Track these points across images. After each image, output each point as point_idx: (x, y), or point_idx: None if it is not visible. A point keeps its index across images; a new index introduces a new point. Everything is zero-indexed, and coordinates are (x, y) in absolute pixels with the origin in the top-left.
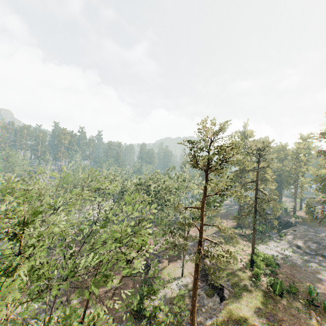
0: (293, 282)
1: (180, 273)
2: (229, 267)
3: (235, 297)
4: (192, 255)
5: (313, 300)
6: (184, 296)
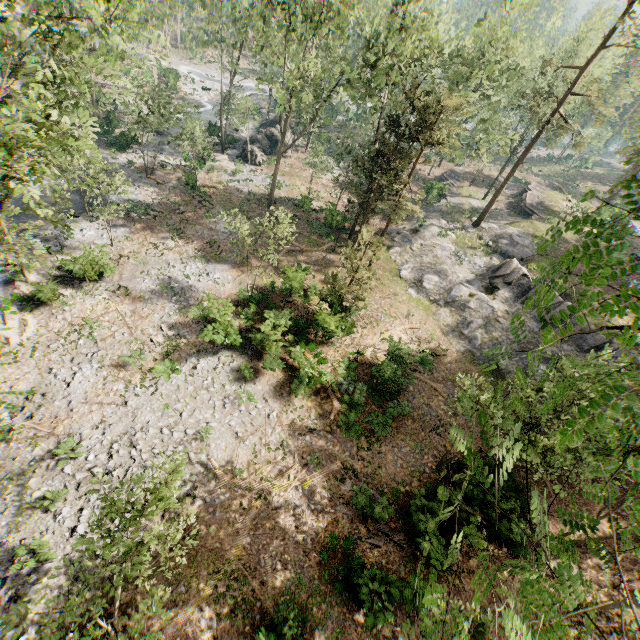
0: (632, 245)
1: (482, 197)
2: (555, 207)
3: (543, 221)
4: (506, 190)
5: (639, 257)
6: (479, 210)
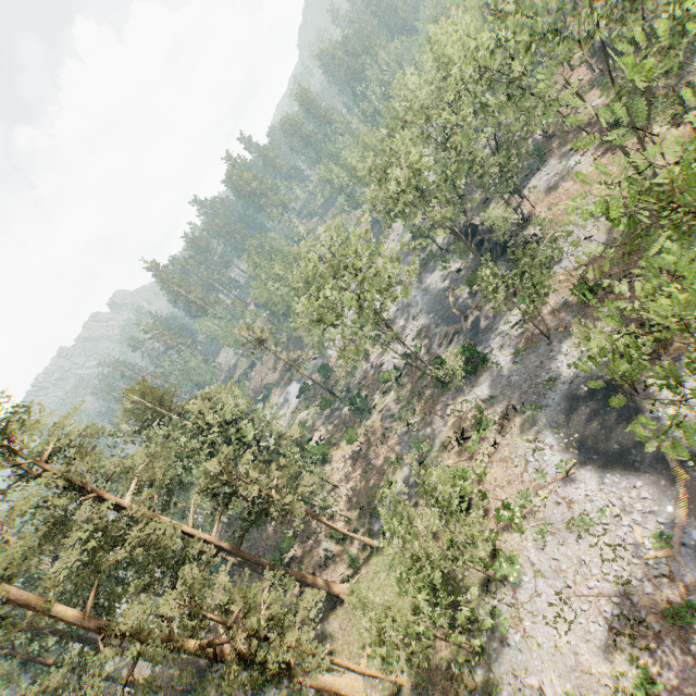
0: None
1: None
2: None
3: None
4: None
5: None
6: None
